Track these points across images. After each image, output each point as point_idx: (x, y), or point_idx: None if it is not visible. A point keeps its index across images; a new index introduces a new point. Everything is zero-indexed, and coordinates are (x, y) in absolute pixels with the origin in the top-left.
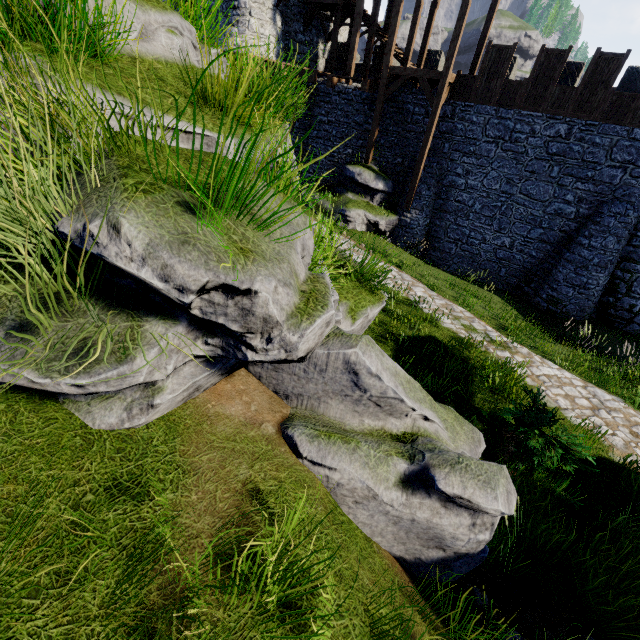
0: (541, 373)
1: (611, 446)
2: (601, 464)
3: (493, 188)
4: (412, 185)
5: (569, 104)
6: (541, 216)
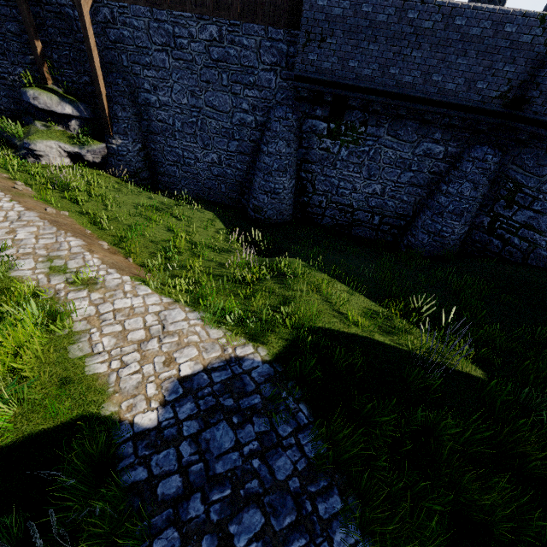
0: (111, 309)
1: (116, 392)
2: (74, 428)
3: (183, 103)
4: (101, 106)
5: (208, 1)
6: (231, 128)
